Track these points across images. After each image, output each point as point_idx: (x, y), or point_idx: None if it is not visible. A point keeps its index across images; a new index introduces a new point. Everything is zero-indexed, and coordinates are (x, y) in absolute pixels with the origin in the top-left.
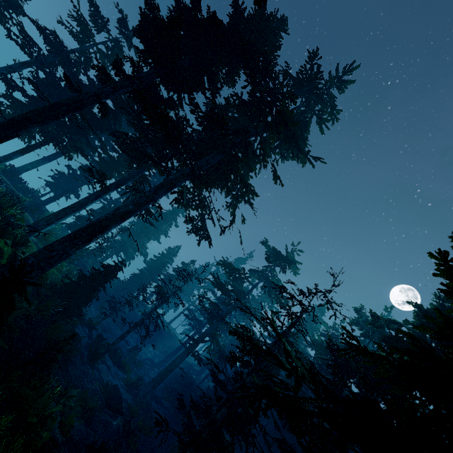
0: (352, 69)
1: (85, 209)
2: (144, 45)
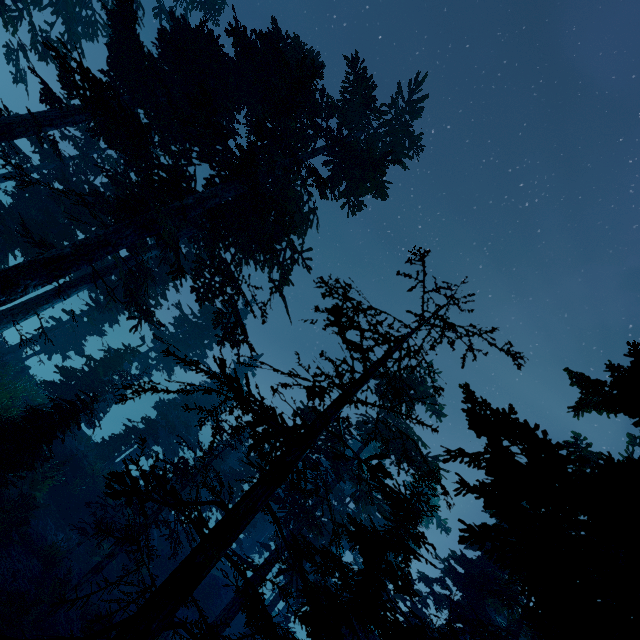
0: (420, 83)
1: (36, 313)
2: (120, 80)
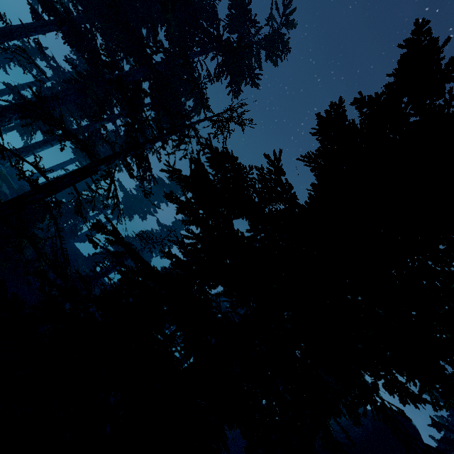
0: None
1: (33, 153)
2: (81, 6)
